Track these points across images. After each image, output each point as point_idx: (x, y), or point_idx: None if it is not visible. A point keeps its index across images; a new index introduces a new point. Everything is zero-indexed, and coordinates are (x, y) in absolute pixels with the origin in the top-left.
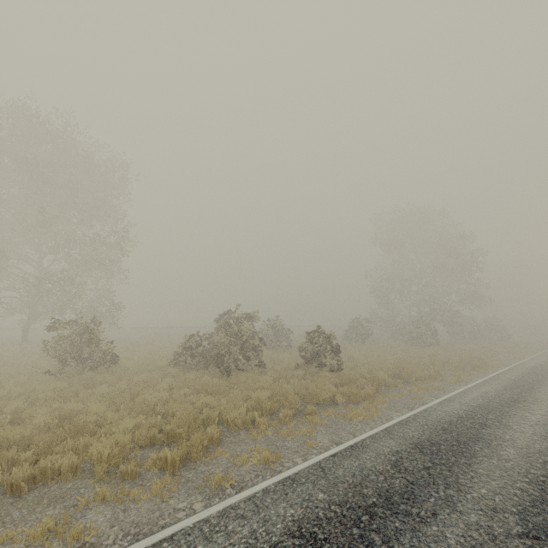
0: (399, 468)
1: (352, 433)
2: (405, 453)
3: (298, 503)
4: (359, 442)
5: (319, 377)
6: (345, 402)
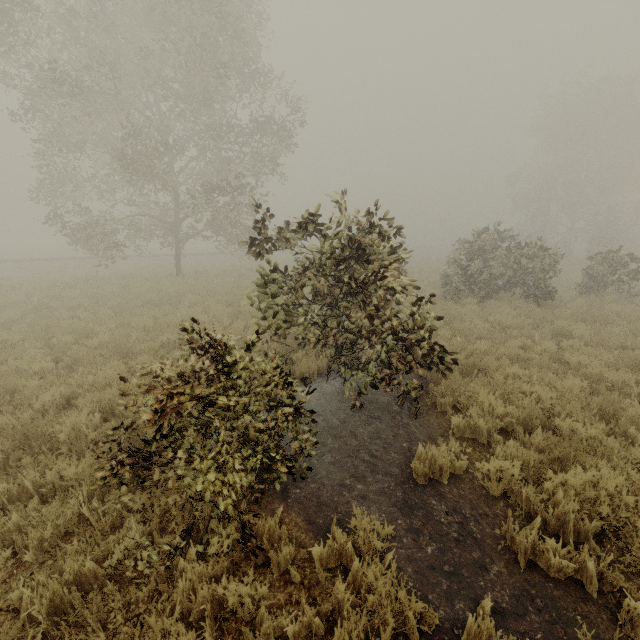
0: None
1: None
2: None
3: None
4: None
5: None
6: None
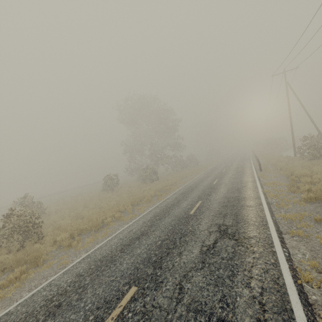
0: None
1: None
2: None
3: None
4: None
5: None
6: None
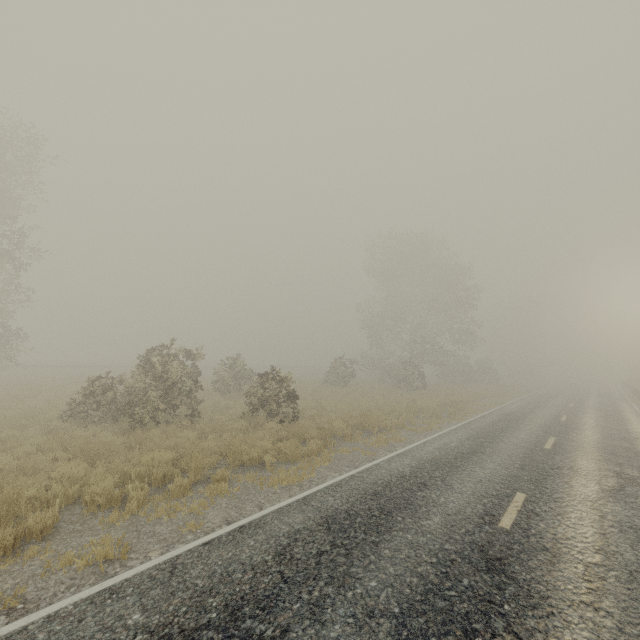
0: (283, 557)
1: (260, 506)
2: (306, 532)
3: (87, 635)
4: (256, 519)
5: (261, 430)
6: (279, 462)
